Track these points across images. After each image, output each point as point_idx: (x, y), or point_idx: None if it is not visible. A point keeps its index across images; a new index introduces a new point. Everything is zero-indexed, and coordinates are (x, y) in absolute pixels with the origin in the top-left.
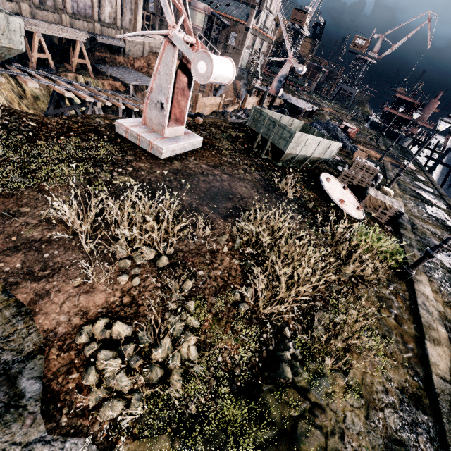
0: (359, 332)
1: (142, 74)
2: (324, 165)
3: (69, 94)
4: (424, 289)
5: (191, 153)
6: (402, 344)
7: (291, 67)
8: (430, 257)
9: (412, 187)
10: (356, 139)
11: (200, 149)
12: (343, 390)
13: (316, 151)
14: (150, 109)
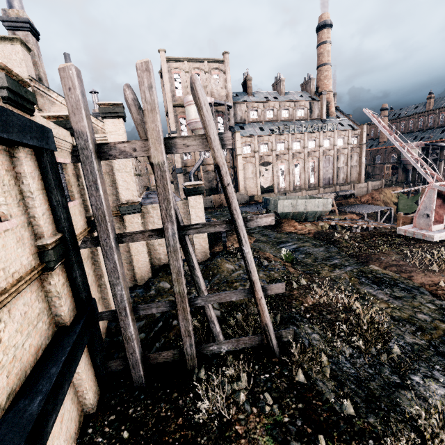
0: None
1: (369, 205)
2: None
3: (346, 224)
4: None
5: None
6: None
7: None
8: None
9: None
10: None
11: None
12: None
13: None
14: (418, 219)
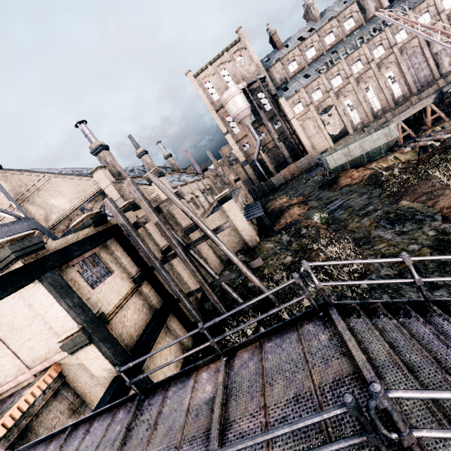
0: None
1: None
2: None
3: (429, 142)
4: None
5: None
6: None
7: None
8: None
9: None
10: None
11: None
12: None
13: None
14: None
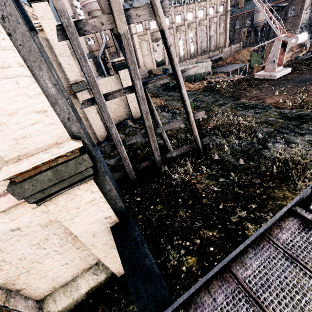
0: None
1: (232, 64)
2: None
3: (220, 80)
4: None
5: (287, 74)
6: None
7: None
8: None
9: None
10: None
11: (290, 72)
12: None
13: None
14: (268, 65)
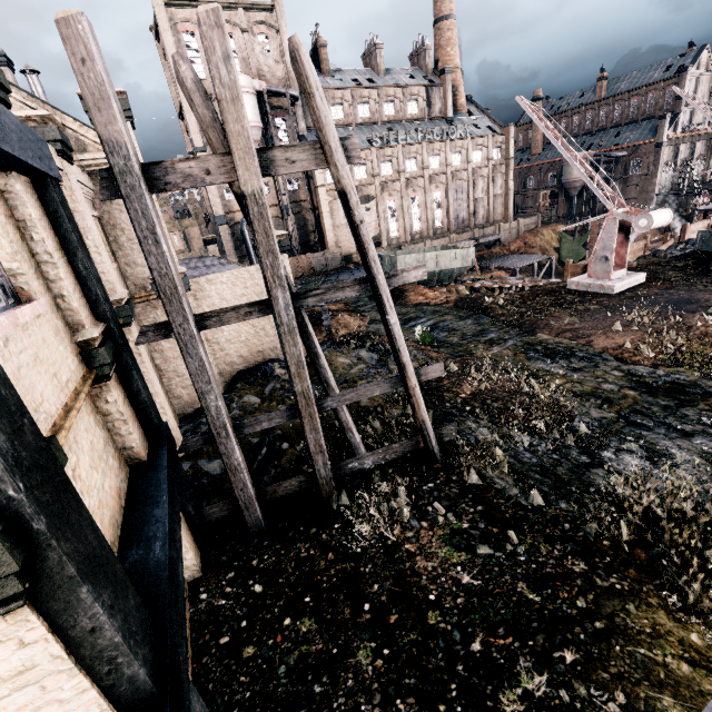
0: None
1: (522, 255)
2: None
3: (495, 285)
4: None
5: (637, 286)
6: None
7: None
8: None
9: None
10: None
11: (645, 283)
12: None
13: None
14: (594, 265)
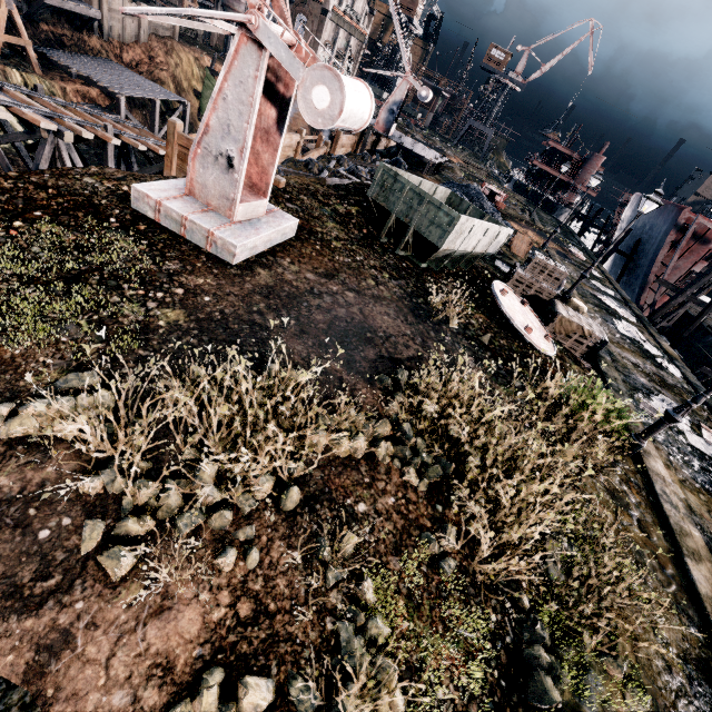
0: (606, 565)
1: (141, 75)
2: (480, 262)
3: (2, 112)
4: (656, 465)
5: (281, 249)
6: (660, 572)
7: (408, 89)
8: (673, 422)
9: (591, 289)
10: (506, 212)
11: (295, 241)
12: (622, 689)
13: (479, 244)
14: (203, 166)
